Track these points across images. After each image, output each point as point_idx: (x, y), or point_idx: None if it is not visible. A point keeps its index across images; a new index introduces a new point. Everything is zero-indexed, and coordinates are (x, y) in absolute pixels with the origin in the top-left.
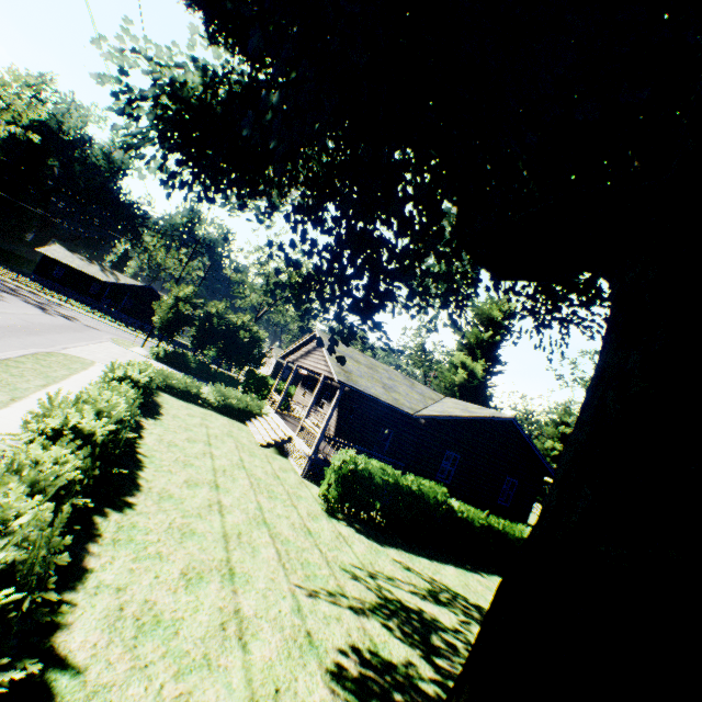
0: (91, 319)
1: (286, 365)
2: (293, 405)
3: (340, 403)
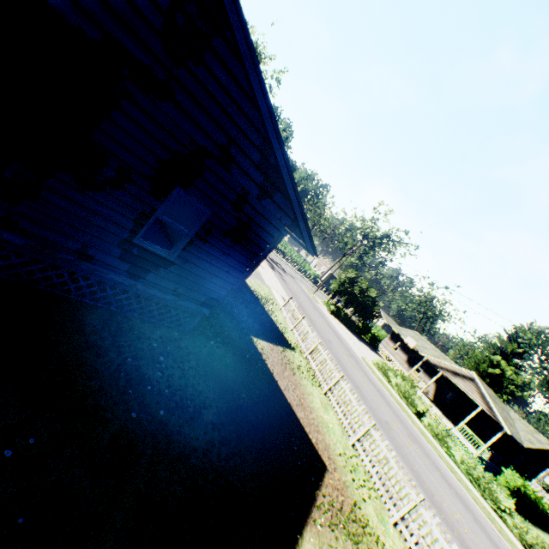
0: (272, 254)
1: (424, 360)
2: (381, 347)
3: (438, 381)
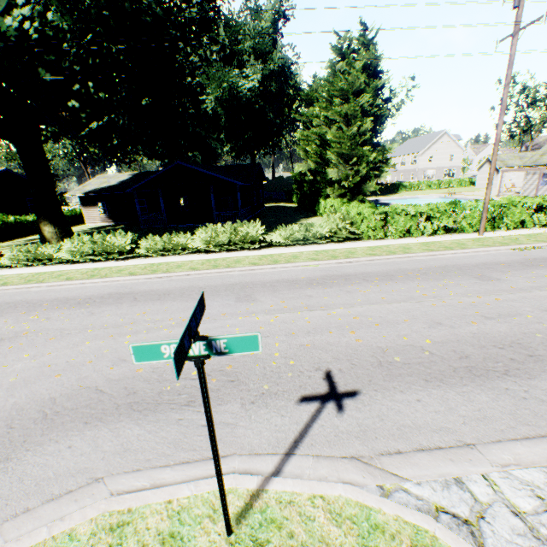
0: None
1: None
2: None
3: None
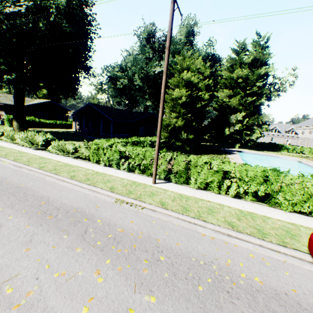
0: None
1: None
2: None
3: (4, 109)
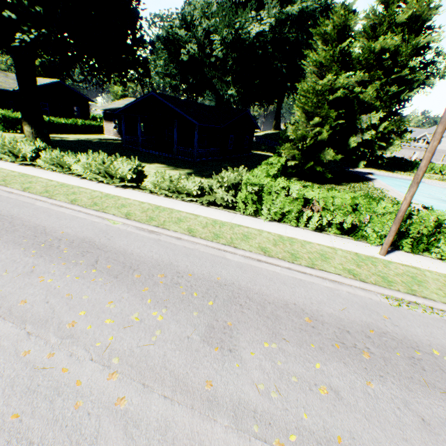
0: None
1: None
2: None
3: None
